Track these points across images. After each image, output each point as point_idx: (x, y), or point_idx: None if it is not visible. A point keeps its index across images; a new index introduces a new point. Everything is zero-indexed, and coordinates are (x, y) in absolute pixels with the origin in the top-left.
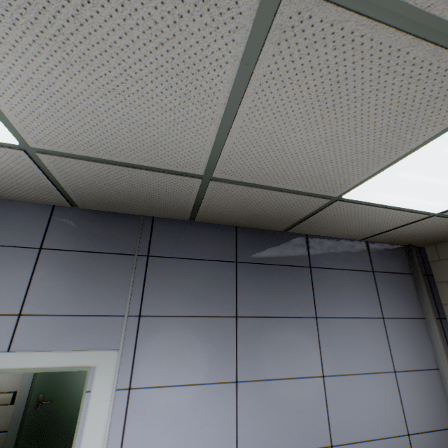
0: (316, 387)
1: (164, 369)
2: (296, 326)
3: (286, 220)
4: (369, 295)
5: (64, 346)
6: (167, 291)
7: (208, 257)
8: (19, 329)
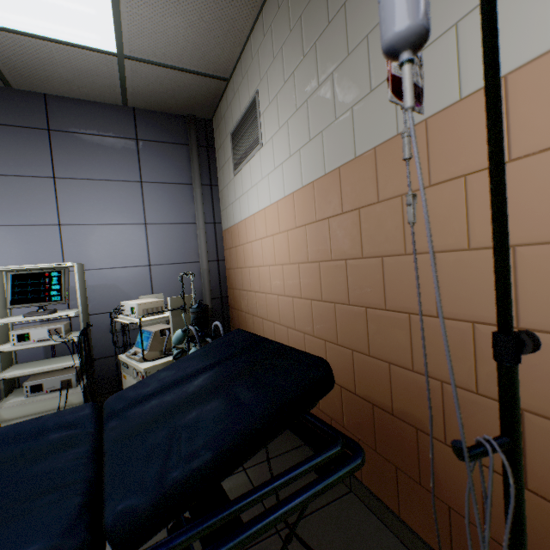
0: (51, 233)
1: None
2: (27, 184)
3: None
4: (129, 161)
5: None
6: None
7: None
8: None
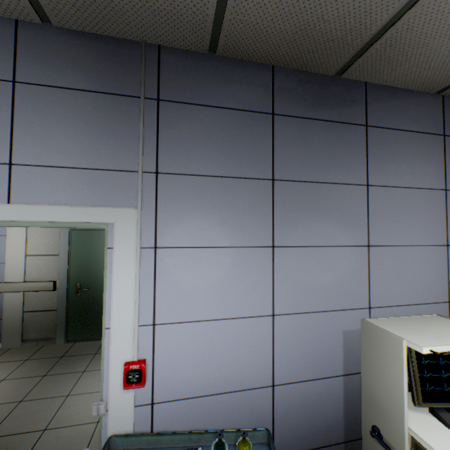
0: (360, 256)
1: (191, 231)
2: (343, 194)
3: (348, 44)
4: (435, 163)
5: (73, 201)
6: (187, 146)
7: (236, 106)
8: (15, 180)
